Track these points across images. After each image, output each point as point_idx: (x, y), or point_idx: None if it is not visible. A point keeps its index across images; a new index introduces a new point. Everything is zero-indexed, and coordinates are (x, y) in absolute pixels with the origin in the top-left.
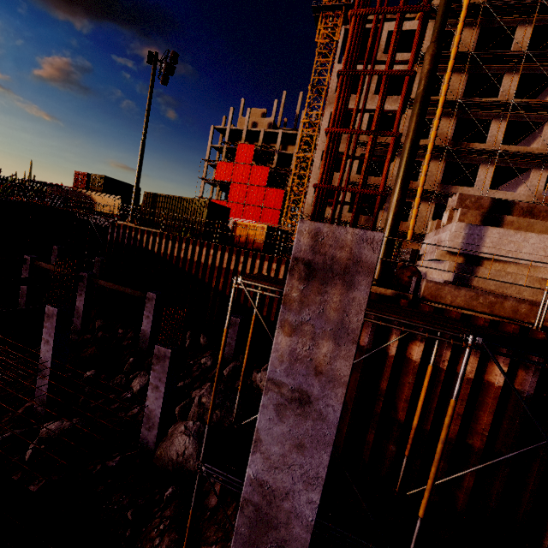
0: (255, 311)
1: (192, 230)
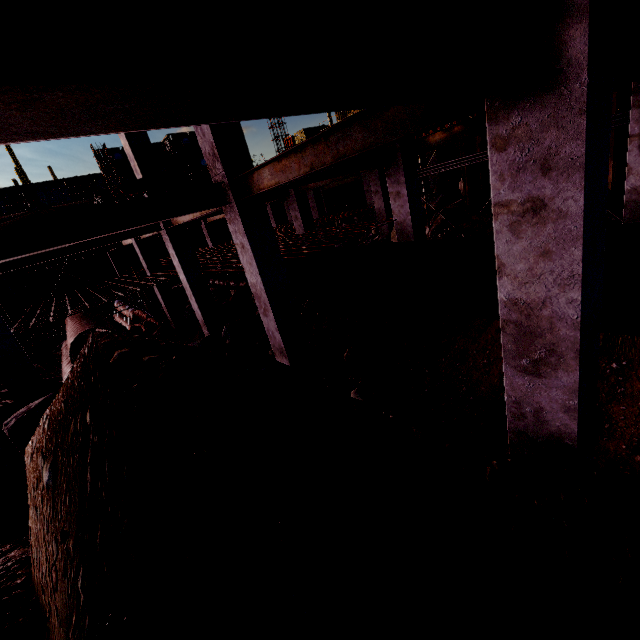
0: None
1: None
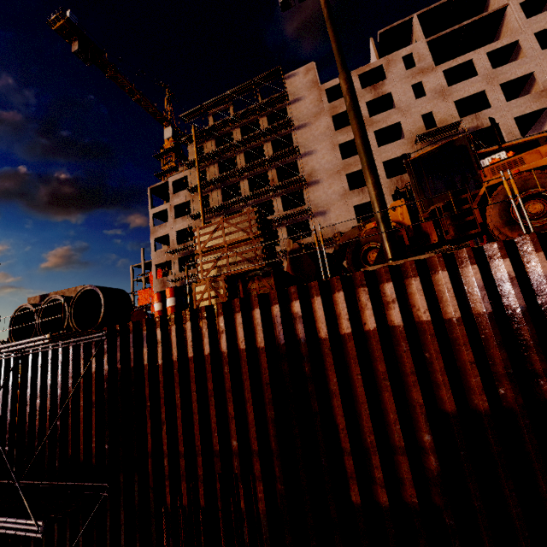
0: None
1: None
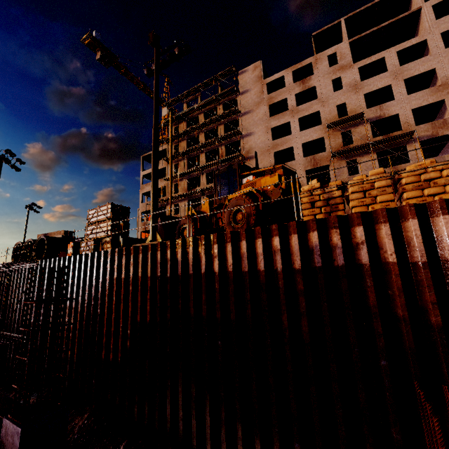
0: None
1: None
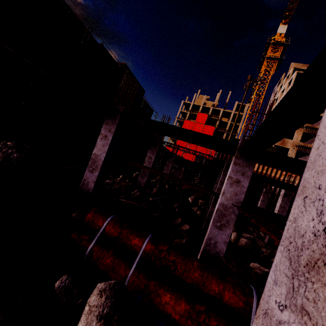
0: None
1: None
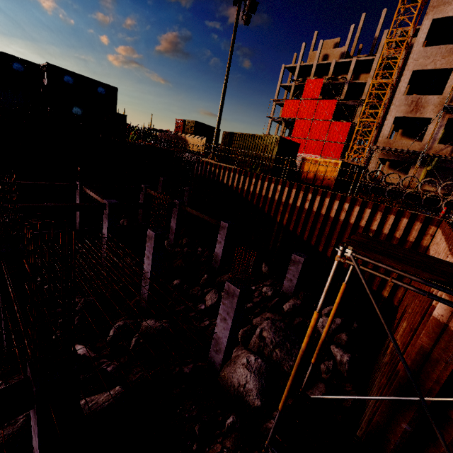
0: (347, 279)
1: (261, 166)
